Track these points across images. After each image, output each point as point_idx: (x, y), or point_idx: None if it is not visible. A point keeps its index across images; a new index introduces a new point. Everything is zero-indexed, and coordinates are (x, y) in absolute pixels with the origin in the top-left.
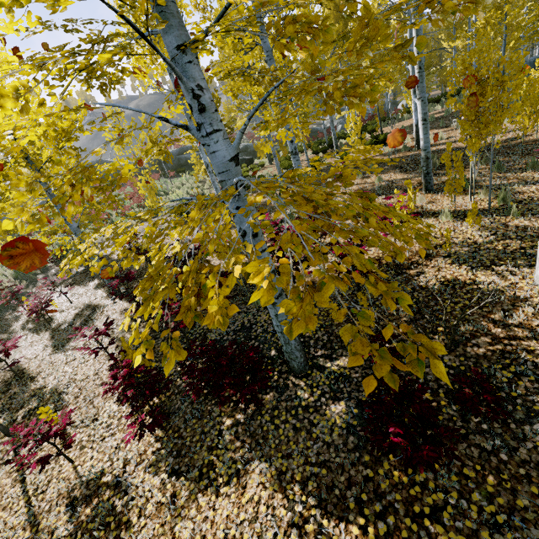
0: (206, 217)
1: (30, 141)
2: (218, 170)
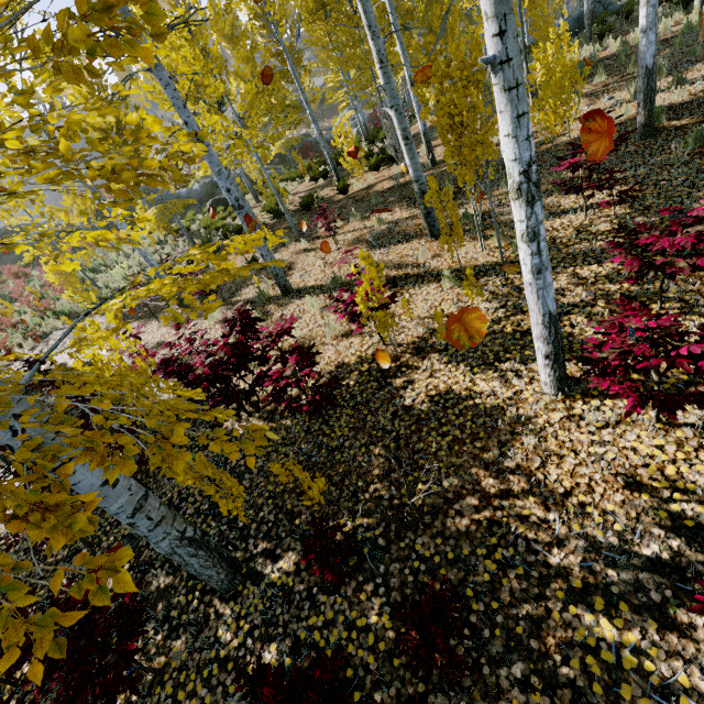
0: None
1: None
2: None
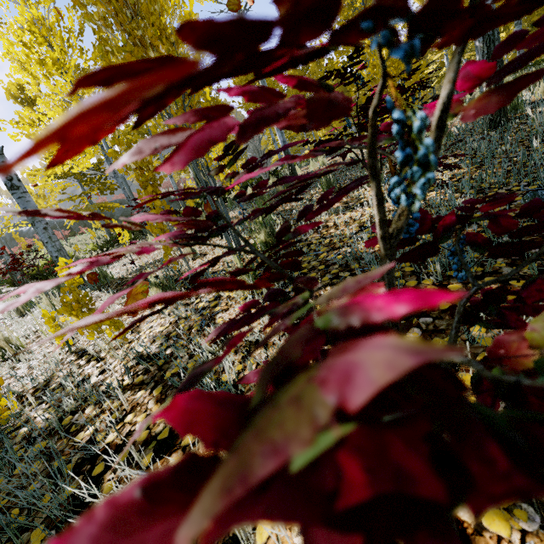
0: None
1: None
2: None
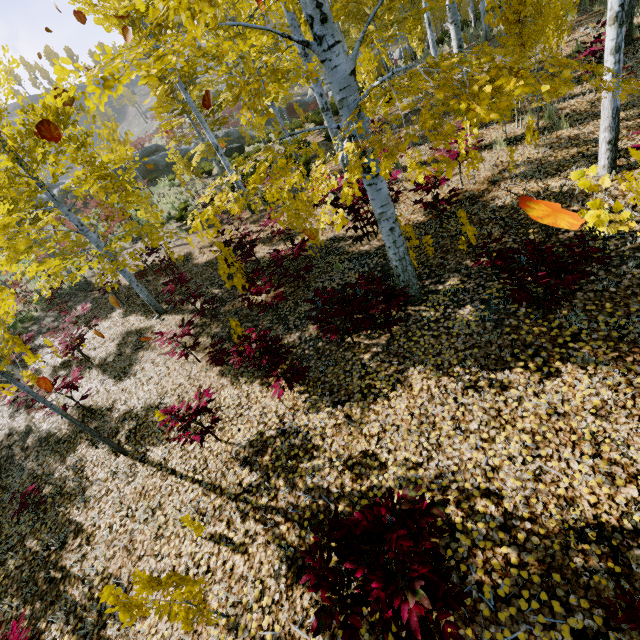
0: (397, 96)
1: (28, 129)
2: (339, 87)
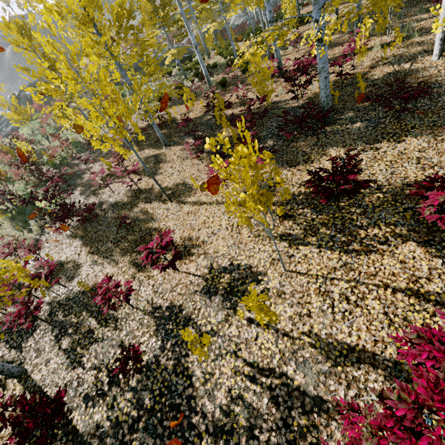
0: None
1: (117, 18)
2: None
